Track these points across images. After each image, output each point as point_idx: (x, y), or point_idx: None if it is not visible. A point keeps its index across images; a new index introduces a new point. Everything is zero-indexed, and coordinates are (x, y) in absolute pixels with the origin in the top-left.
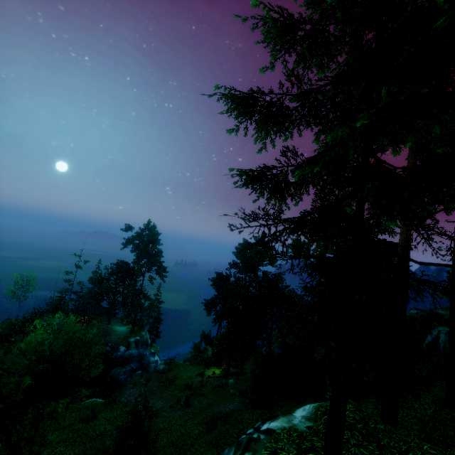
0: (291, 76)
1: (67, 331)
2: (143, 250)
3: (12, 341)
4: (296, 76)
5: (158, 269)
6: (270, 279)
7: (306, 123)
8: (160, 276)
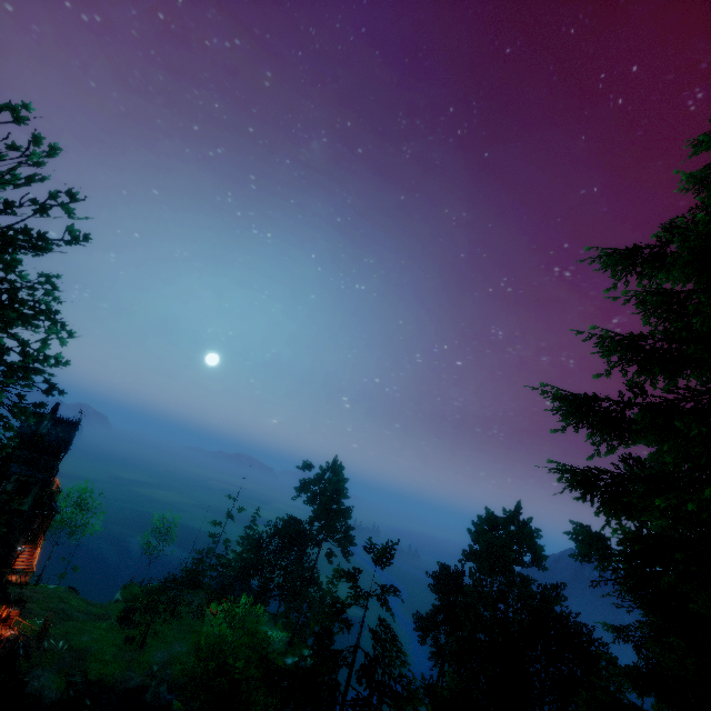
0: (634, 386)
1: (249, 628)
2: (323, 504)
3: (134, 621)
4: (639, 387)
5: (344, 539)
6: (535, 592)
7: (657, 436)
8: (342, 550)
